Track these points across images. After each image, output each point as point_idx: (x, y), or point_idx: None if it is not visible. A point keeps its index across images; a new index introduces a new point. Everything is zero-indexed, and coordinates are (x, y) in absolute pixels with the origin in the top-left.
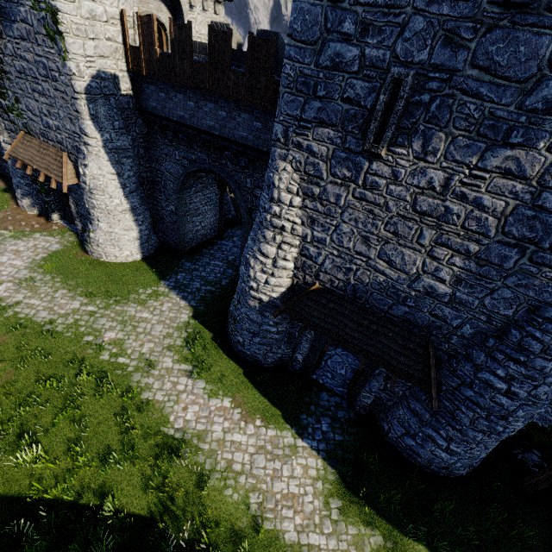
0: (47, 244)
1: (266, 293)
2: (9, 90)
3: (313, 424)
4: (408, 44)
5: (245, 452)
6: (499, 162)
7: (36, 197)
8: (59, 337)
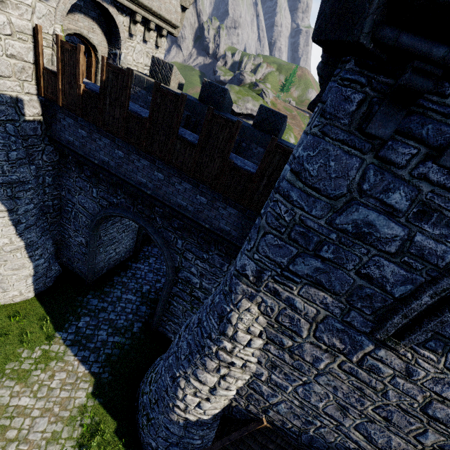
0: None
1: (195, 414)
2: None
3: None
4: None
5: None
6: None
7: None
8: None
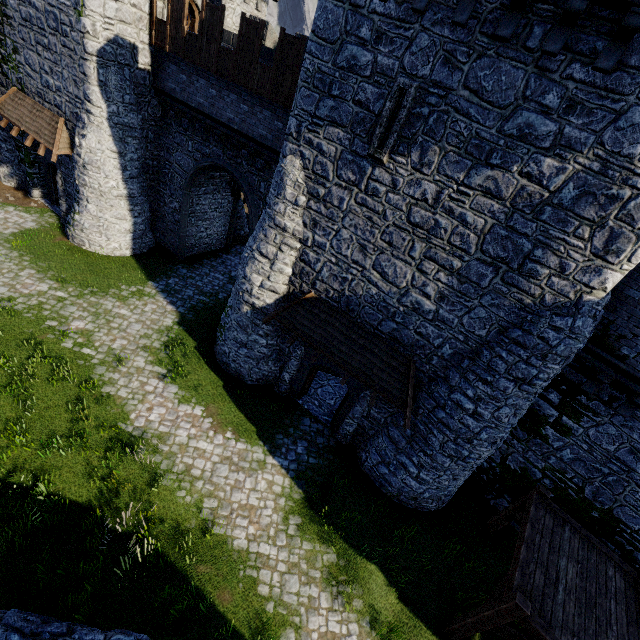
0: (21, 220)
1: (259, 298)
2: (9, 38)
3: (288, 445)
4: (414, 58)
5: (208, 460)
6: (482, 181)
7: (17, 166)
8: (17, 316)
